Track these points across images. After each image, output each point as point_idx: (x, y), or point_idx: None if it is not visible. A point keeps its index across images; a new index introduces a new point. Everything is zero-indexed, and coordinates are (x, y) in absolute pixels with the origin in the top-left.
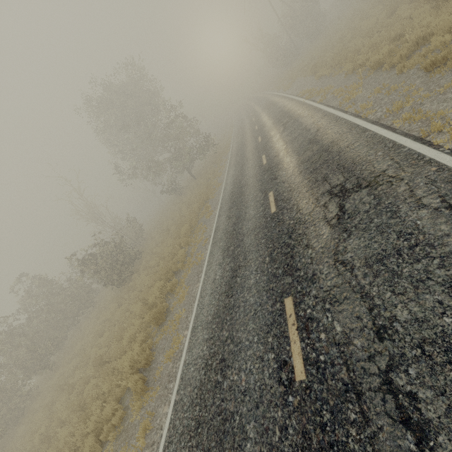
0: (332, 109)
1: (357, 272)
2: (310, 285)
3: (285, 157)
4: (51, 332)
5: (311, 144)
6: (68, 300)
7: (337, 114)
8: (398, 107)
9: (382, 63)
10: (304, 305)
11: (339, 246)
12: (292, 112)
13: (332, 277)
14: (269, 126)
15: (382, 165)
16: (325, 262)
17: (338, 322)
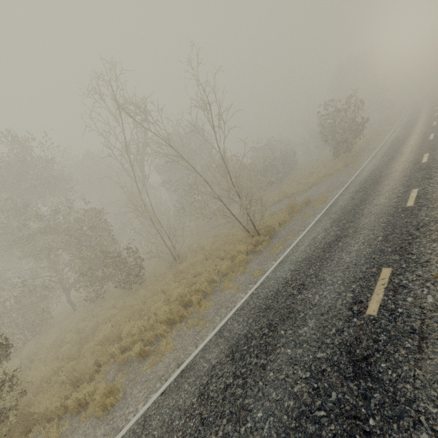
0: None
1: None
2: None
3: None
4: None
5: None
6: None
7: None
8: None
9: None
10: None
11: None
12: None
13: None
14: None
15: None
16: None
17: None
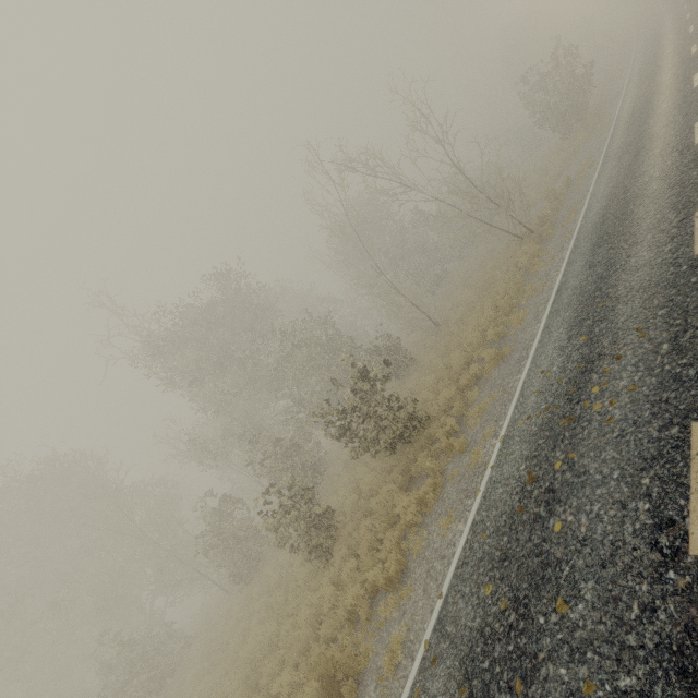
0: None
1: None
2: None
3: None
4: None
5: None
6: None
7: None
8: None
9: None
10: None
11: None
12: None
13: None
14: None
15: None
16: None
17: None
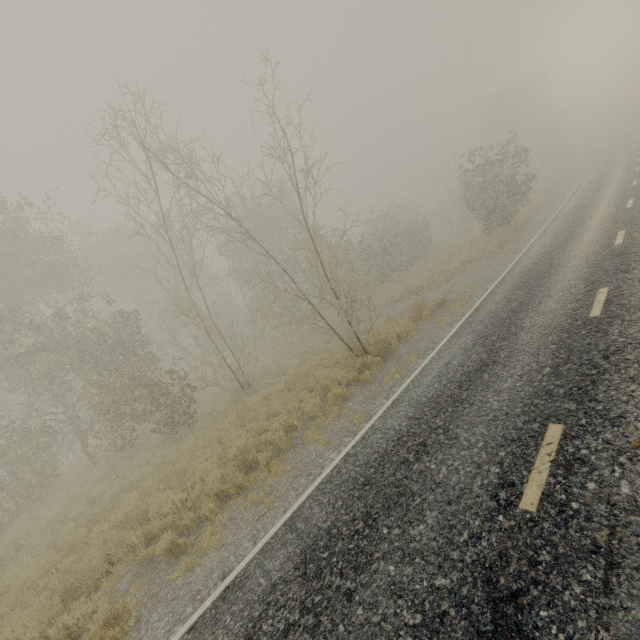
0: None
1: None
2: None
3: None
4: None
5: None
6: None
7: None
8: None
9: None
10: None
11: None
12: None
13: None
14: None
15: None
16: None
17: None
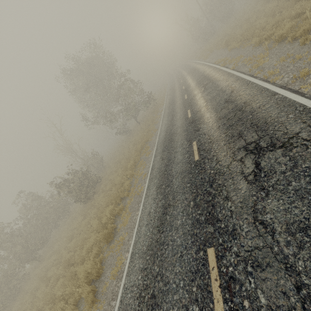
0: (243, 75)
1: (278, 238)
2: (231, 240)
3: (206, 113)
4: (39, 233)
5: (226, 103)
6: (51, 210)
7: (248, 78)
8: (304, 74)
9: (285, 37)
10: (225, 261)
11: (257, 204)
12: (210, 76)
13: (252, 236)
14: (193, 87)
15: (294, 127)
16: (245, 218)
17: (262, 292)
